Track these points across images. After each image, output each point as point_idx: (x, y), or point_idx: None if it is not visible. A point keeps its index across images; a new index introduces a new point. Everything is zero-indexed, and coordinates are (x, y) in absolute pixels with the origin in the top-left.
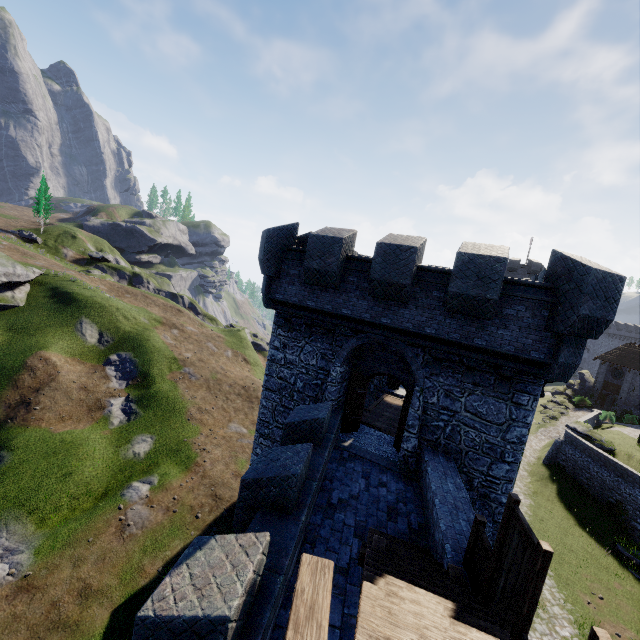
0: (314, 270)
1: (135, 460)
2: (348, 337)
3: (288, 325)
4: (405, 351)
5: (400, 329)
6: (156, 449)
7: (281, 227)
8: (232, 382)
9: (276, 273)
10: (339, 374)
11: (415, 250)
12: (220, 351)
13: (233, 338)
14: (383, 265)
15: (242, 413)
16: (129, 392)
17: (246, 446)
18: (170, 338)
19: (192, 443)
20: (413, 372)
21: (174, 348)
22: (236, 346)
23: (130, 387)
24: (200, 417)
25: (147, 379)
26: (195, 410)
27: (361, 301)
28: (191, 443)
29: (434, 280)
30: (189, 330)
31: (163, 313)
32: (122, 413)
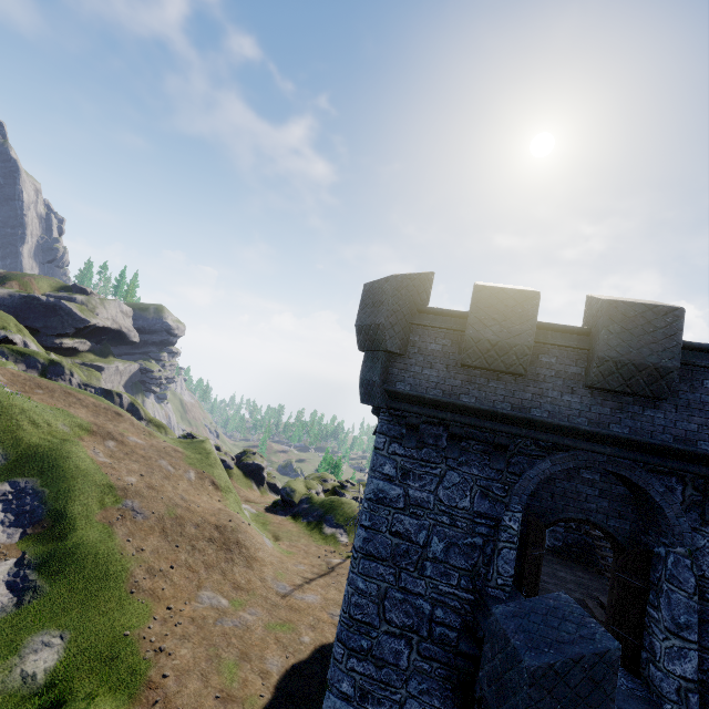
0: (486, 342)
1: (24, 692)
2: (532, 457)
3: (414, 436)
4: (649, 482)
5: (651, 444)
6: (69, 660)
7: (412, 275)
8: (199, 520)
9: (401, 347)
10: (520, 525)
11: (682, 313)
12: (178, 472)
13: (196, 452)
14: (624, 335)
15: (217, 571)
16: (25, 548)
17: (231, 632)
18: (103, 454)
19: (139, 639)
20: (670, 520)
21: (109, 469)
22: (201, 464)
23: (28, 539)
24: (151, 585)
25: (61, 523)
26: (143, 573)
27: (568, 396)
28: (137, 639)
29: (707, 362)
30: (132, 442)
31: (93, 417)
32: (7, 590)
